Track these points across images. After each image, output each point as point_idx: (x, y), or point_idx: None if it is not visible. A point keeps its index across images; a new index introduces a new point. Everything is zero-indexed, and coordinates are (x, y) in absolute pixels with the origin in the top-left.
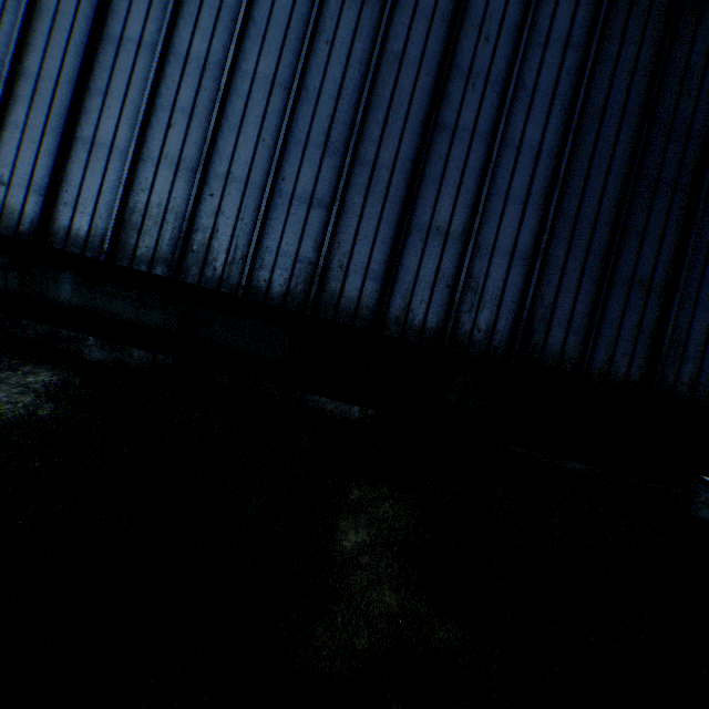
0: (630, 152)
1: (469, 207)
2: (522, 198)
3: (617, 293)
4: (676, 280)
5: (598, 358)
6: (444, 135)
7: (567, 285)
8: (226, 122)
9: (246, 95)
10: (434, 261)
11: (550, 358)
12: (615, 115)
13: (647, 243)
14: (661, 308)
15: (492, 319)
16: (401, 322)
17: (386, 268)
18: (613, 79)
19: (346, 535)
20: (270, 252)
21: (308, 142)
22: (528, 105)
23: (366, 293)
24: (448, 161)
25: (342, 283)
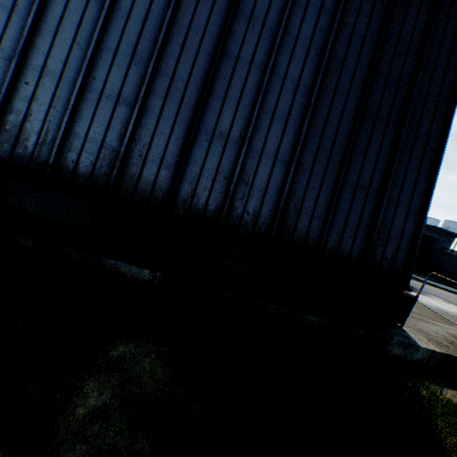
0: (360, 93)
1: (245, 119)
2: (284, 117)
3: (347, 192)
4: (385, 187)
5: (332, 239)
6: (229, 62)
7: (313, 184)
8: (45, 23)
9: (65, 4)
10: (216, 158)
11: (298, 237)
12: (351, 65)
13: (368, 158)
14: (375, 206)
15: (258, 206)
16: (188, 204)
17: (177, 160)
18: (351, 39)
19: (86, 399)
20: (79, 137)
21: (118, 51)
22: (292, 49)
23: (160, 178)
24: (231, 82)
25: (141, 168)
